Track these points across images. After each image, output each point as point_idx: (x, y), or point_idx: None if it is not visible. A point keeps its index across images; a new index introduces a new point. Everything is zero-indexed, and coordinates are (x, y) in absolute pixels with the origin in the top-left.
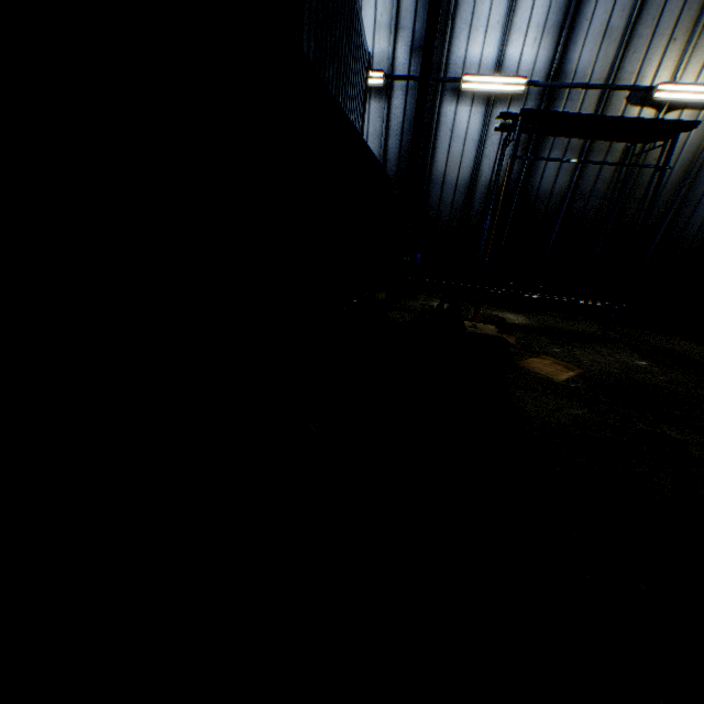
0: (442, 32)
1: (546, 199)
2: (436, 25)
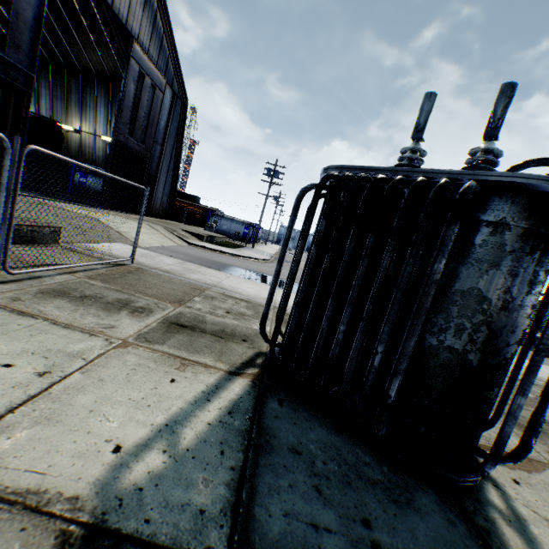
0: None
1: None
2: None
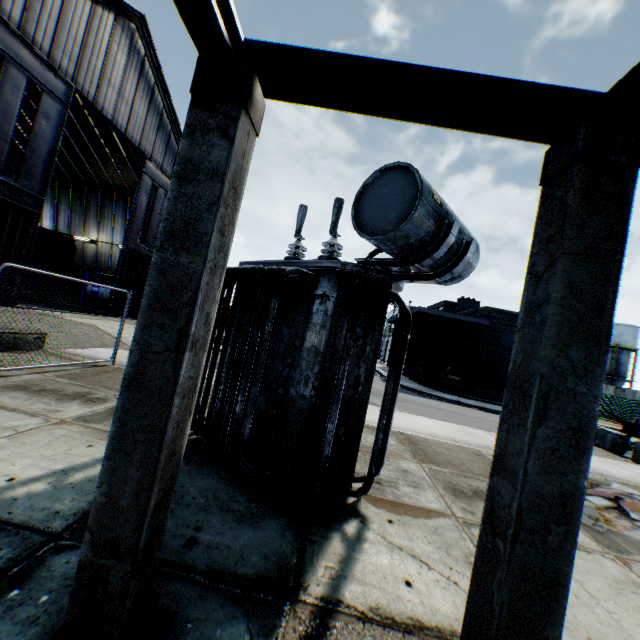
0: None
1: None
2: None
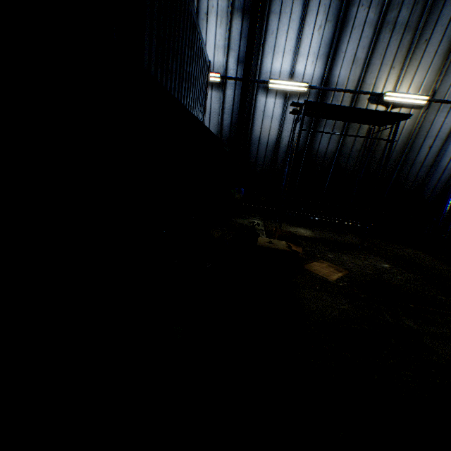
0: (257, 53)
1: (322, 157)
2: (252, 48)
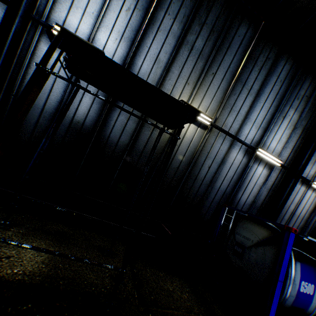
0: None
1: (113, 147)
2: None
